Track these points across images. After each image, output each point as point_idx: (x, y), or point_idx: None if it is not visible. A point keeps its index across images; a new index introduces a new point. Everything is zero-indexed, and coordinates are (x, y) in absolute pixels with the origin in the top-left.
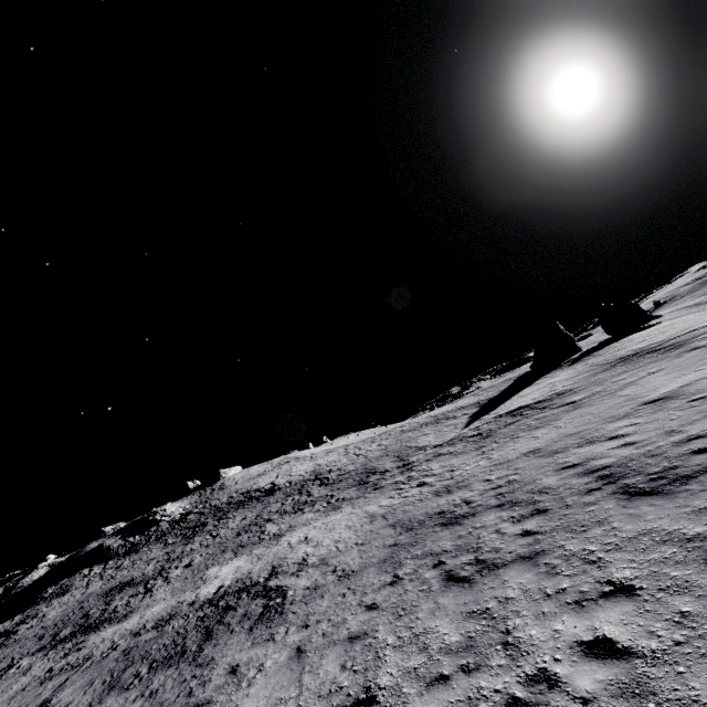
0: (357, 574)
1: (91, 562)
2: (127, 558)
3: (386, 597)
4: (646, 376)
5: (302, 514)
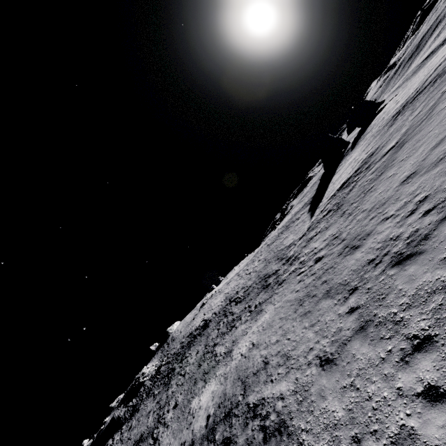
0: (342, 356)
1: (111, 434)
2: (133, 418)
3: (440, 371)
4: (444, 92)
5: (236, 329)
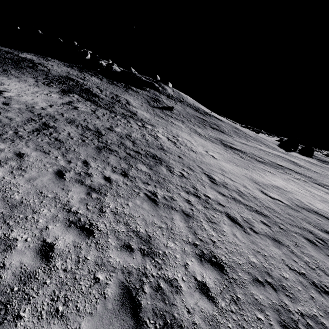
0: None
1: (153, 88)
2: (174, 101)
3: None
4: None
5: (257, 142)
